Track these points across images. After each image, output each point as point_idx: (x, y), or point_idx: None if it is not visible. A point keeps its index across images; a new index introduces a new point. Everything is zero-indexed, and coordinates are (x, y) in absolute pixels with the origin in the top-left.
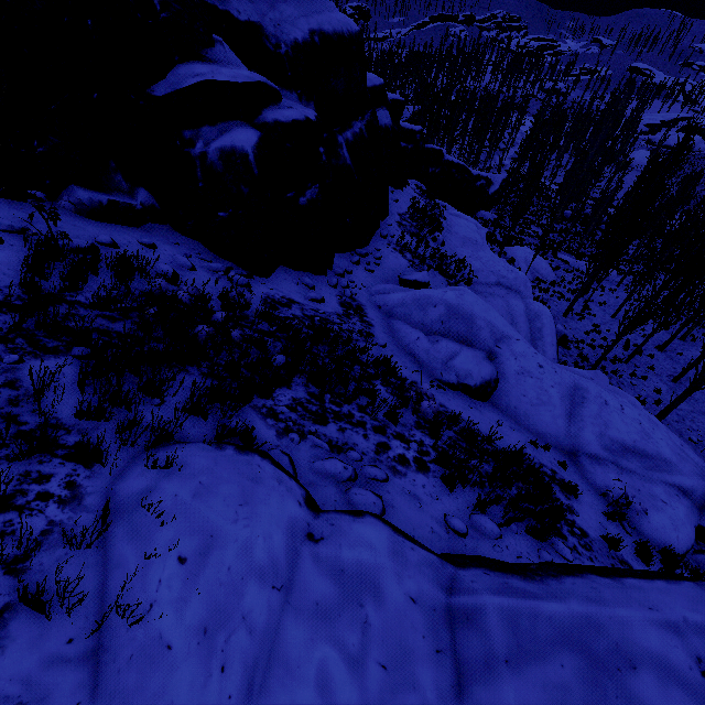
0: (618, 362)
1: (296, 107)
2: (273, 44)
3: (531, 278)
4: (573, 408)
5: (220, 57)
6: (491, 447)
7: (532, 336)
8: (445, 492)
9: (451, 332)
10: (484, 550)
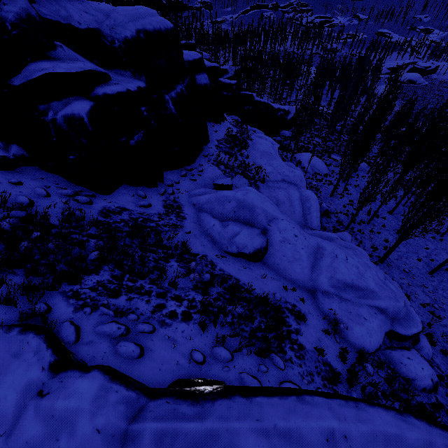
0: (363, 224)
1: (122, 83)
2: (109, 41)
3: (311, 172)
4: (315, 261)
5: (61, 56)
6: (250, 295)
7: (304, 213)
8: (199, 333)
9: (240, 217)
10: (214, 371)
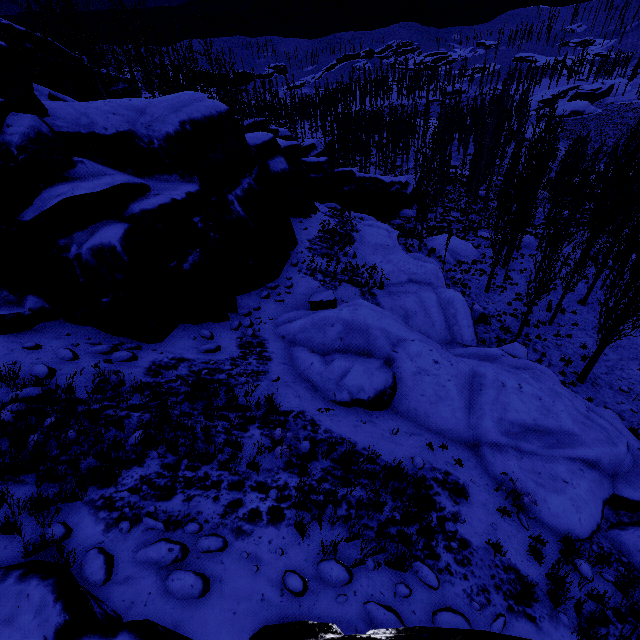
0: (542, 326)
1: (165, 191)
2: (147, 142)
3: (453, 262)
4: (472, 397)
5: (83, 173)
6: (374, 466)
7: (448, 323)
8: (296, 542)
9: (350, 346)
10: (322, 605)
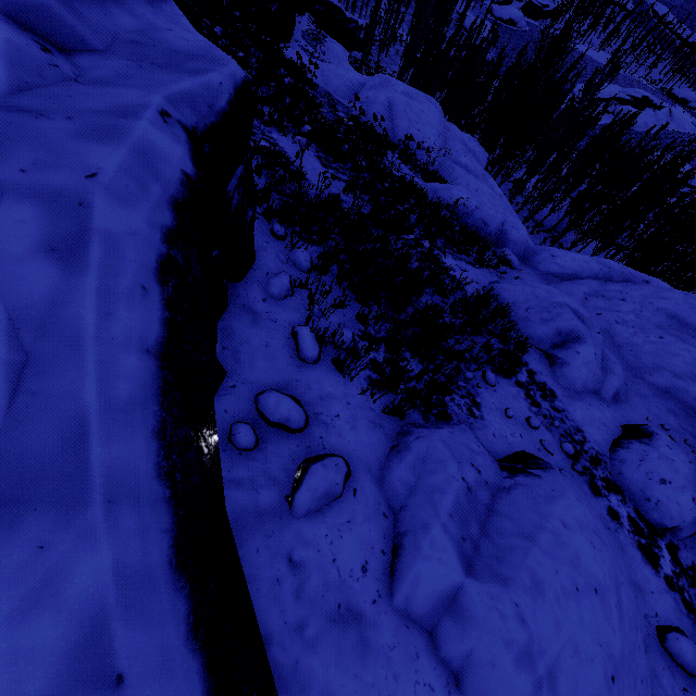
0: None
1: None
2: None
3: None
4: None
5: None
6: None
7: None
8: None
9: None
10: None
